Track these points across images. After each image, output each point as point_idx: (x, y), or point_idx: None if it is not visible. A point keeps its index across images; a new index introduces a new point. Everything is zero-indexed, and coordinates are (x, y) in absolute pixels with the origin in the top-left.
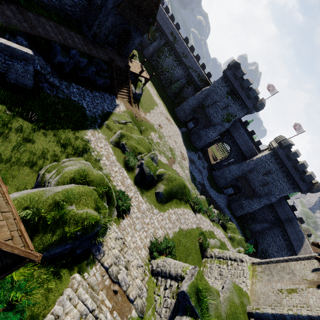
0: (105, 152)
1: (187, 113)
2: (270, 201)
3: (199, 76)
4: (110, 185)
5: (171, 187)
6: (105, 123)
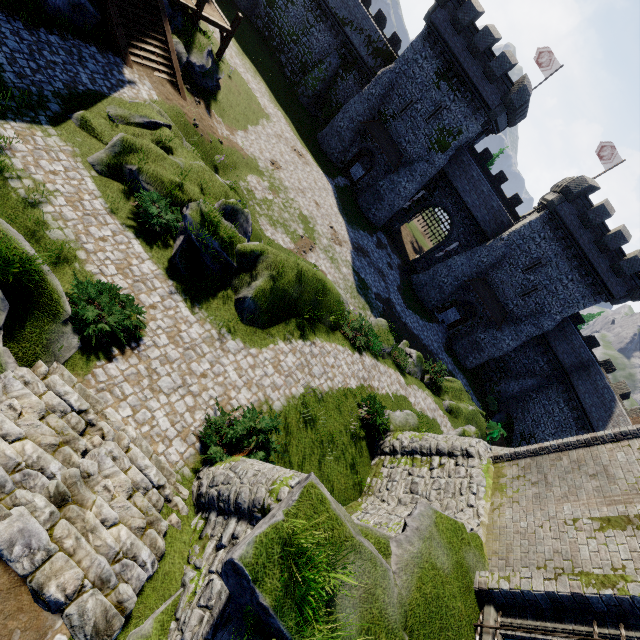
0: (66, 187)
1: (347, 140)
2: (541, 329)
3: (370, 42)
4: (32, 253)
5: (281, 287)
6: (75, 115)
